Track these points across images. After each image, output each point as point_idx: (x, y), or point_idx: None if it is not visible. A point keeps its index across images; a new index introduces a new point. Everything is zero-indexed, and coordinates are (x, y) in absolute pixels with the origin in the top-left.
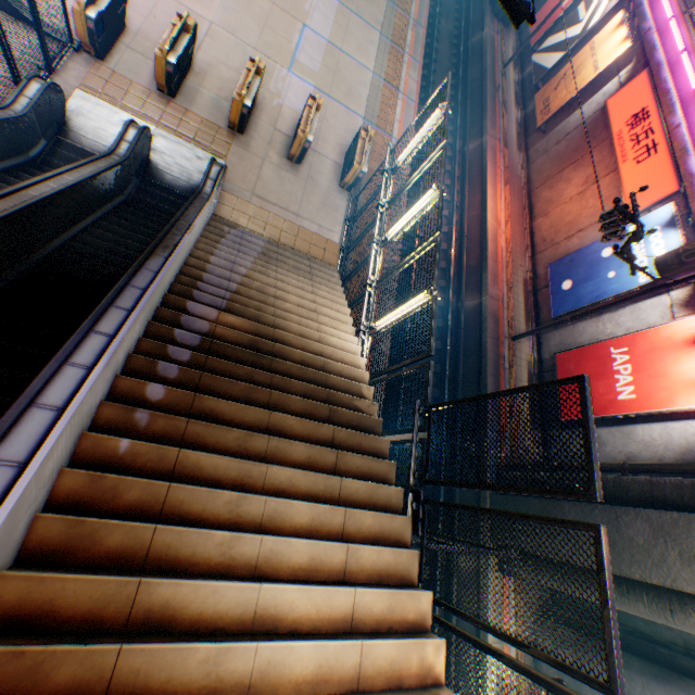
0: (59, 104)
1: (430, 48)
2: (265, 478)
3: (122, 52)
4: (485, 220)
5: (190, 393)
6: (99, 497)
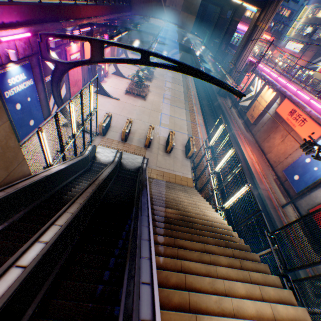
0: (95, 150)
1: (201, 109)
2: (216, 272)
3: (110, 132)
4: (245, 159)
5: (172, 238)
6: (162, 281)
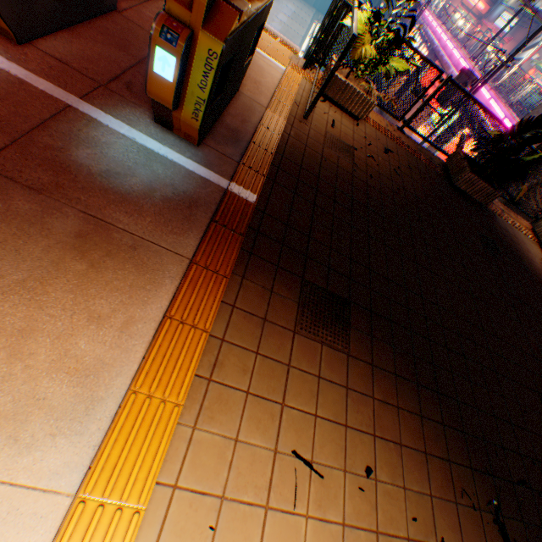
0: None
1: None
2: None
3: None
4: None
5: None
6: None
